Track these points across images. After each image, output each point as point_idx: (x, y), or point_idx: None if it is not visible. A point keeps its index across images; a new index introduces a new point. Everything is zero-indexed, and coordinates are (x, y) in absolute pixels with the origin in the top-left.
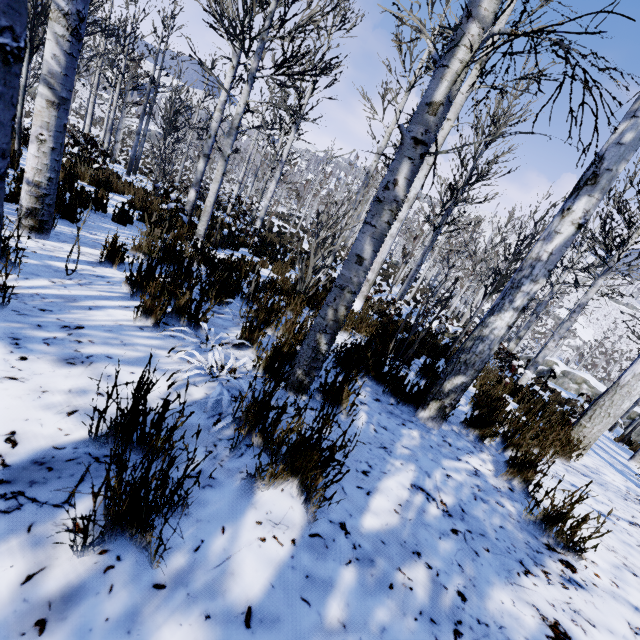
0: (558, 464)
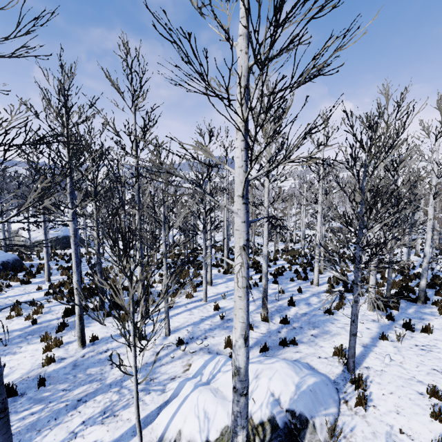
0: None
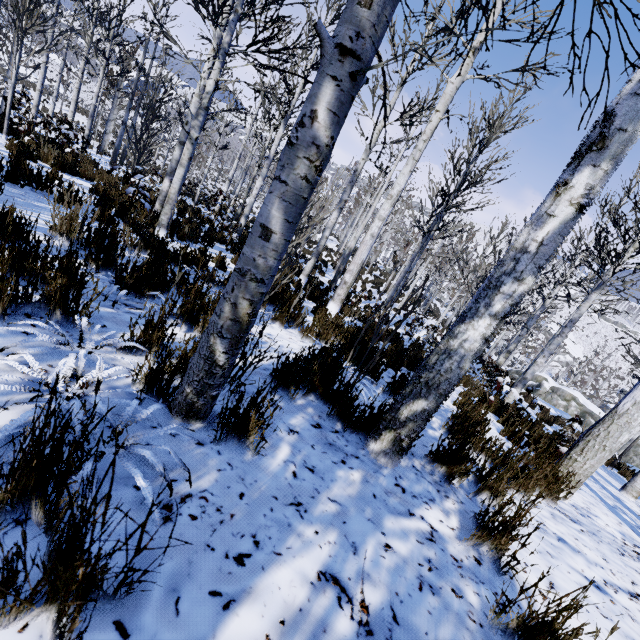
0: (543, 507)
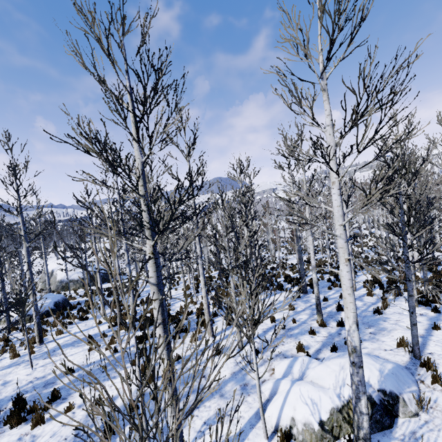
0: None
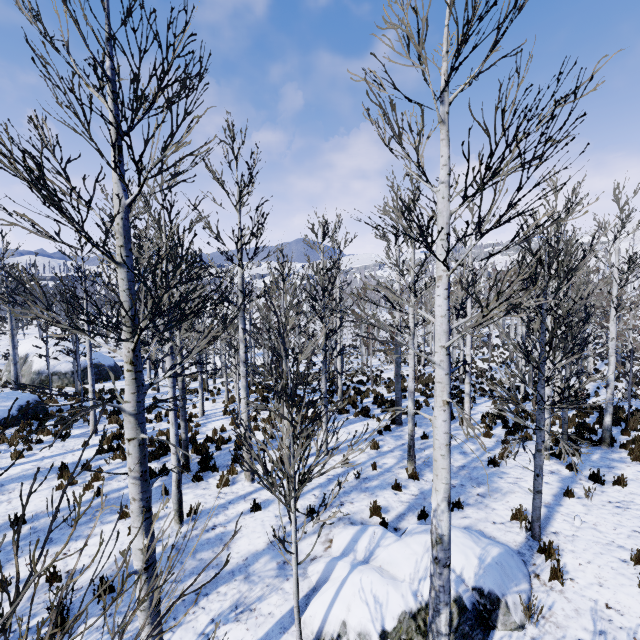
0: None
